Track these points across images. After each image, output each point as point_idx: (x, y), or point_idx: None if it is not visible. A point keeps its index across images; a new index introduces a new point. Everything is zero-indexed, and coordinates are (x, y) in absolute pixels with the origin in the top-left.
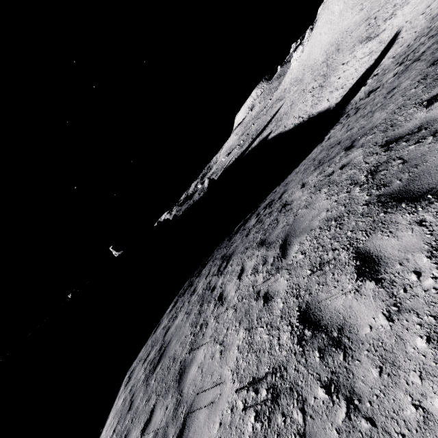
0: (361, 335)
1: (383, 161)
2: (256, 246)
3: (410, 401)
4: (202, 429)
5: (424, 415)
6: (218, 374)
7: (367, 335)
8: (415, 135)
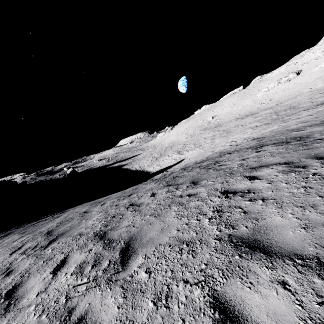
0: None
1: (73, 217)
2: (21, 233)
3: None
4: None
5: None
6: None
7: None
8: (85, 213)
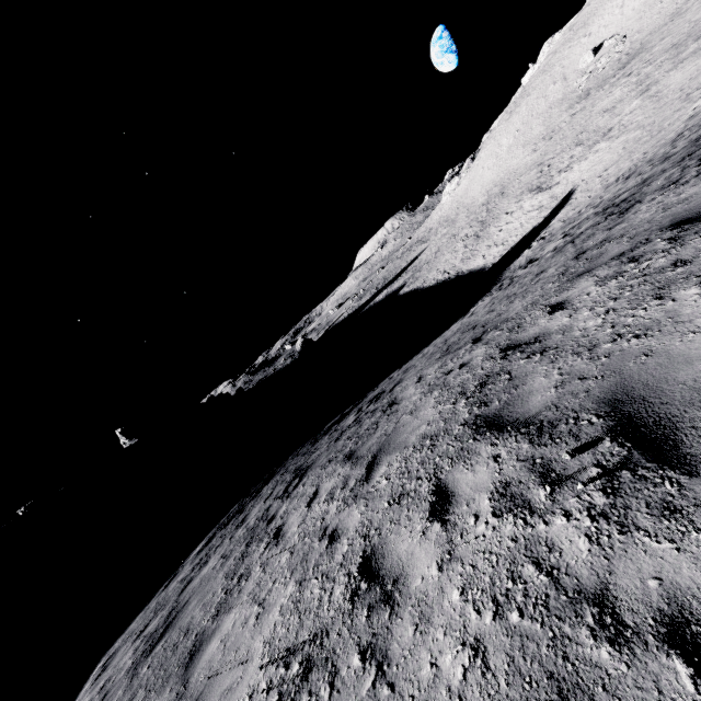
0: (412, 588)
1: (496, 371)
2: (342, 459)
3: (430, 659)
4: None
5: (435, 673)
6: (246, 649)
7: (417, 587)
8: (530, 347)
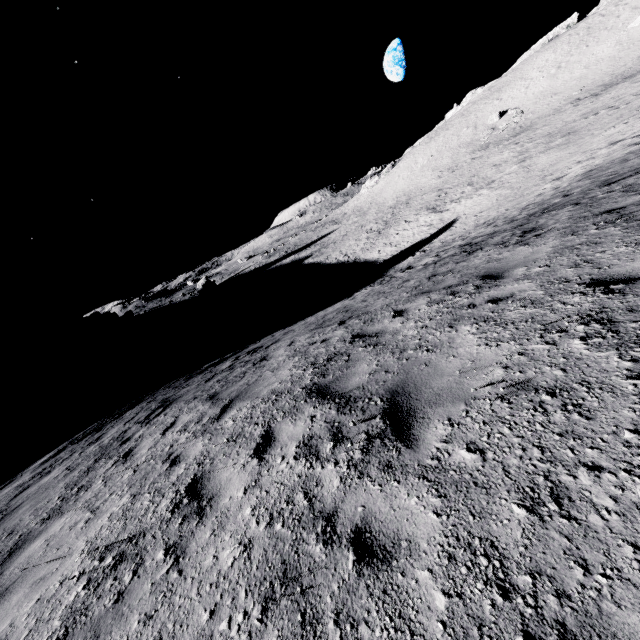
0: (221, 504)
1: (342, 351)
2: (206, 398)
3: (214, 553)
4: (9, 611)
5: (214, 562)
6: (68, 546)
7: (225, 504)
8: (370, 339)
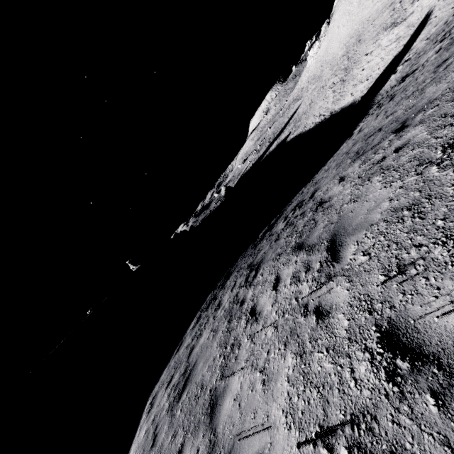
0: None
1: None
2: (292, 250)
3: None
4: None
5: None
6: (264, 413)
7: None
8: None
